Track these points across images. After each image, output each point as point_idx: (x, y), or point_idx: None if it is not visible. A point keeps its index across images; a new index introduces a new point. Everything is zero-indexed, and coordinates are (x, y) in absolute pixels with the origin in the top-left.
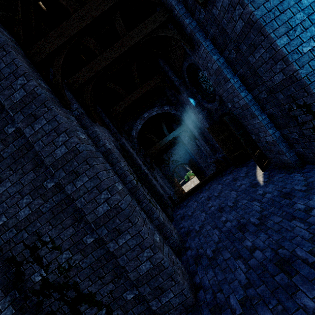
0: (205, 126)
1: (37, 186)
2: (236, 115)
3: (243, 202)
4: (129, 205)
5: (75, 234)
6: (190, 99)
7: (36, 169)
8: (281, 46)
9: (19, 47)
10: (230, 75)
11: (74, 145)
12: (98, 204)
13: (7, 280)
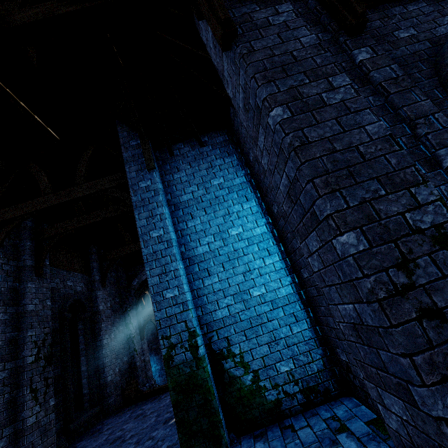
0: None
1: None
2: None
3: (133, 439)
4: None
5: None
6: None
7: None
8: (151, 284)
9: None
10: None
11: None
12: None
13: None
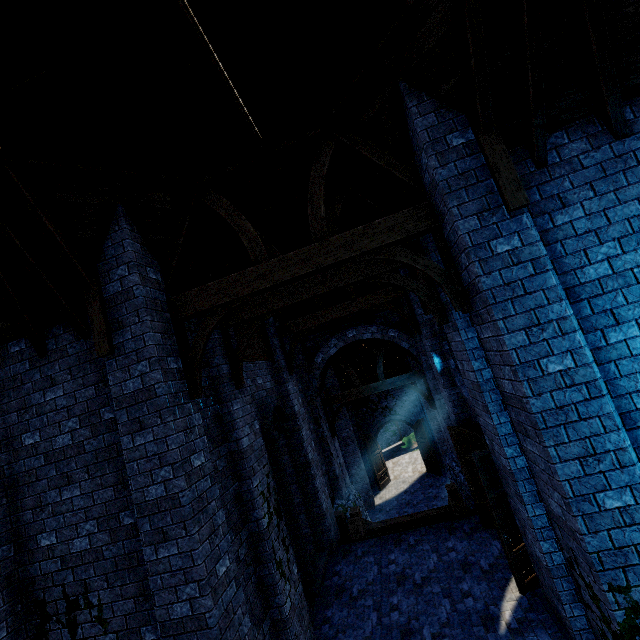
0: (451, 413)
1: (111, 513)
2: (494, 462)
3: None
4: (223, 615)
5: (133, 614)
6: (434, 356)
7: (118, 486)
8: (563, 476)
9: (164, 286)
10: (495, 407)
11: (176, 491)
12: (177, 599)
13: (24, 634)
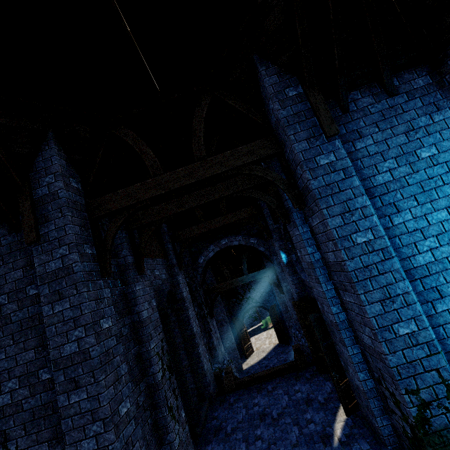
0: (294, 293)
1: (31, 371)
2: (325, 320)
3: None
4: (124, 447)
5: None
6: (281, 253)
7: (39, 348)
8: (371, 314)
9: (83, 194)
10: (323, 278)
11: (87, 347)
12: (85, 436)
13: None
